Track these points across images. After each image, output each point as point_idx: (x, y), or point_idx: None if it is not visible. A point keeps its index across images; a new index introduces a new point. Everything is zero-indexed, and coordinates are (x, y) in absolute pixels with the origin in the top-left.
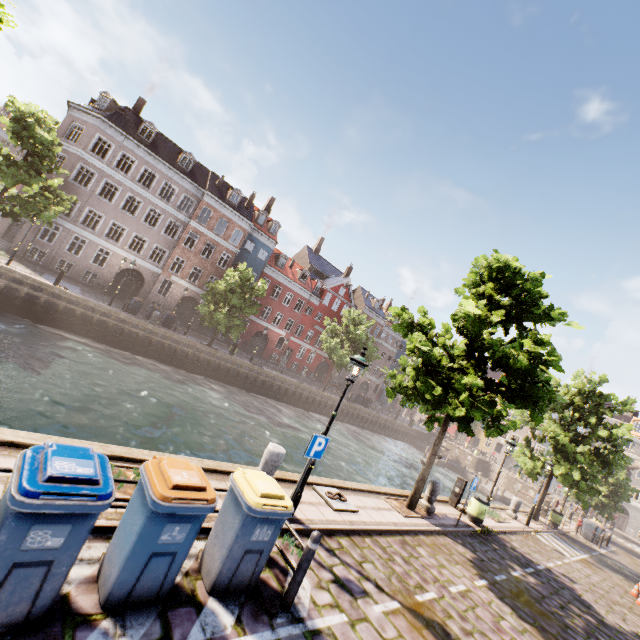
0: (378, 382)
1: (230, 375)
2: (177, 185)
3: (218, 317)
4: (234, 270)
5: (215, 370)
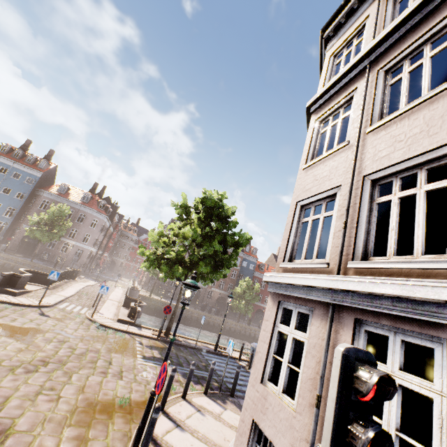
0: None
1: (251, 337)
2: None
3: (241, 306)
4: (243, 281)
5: (243, 335)
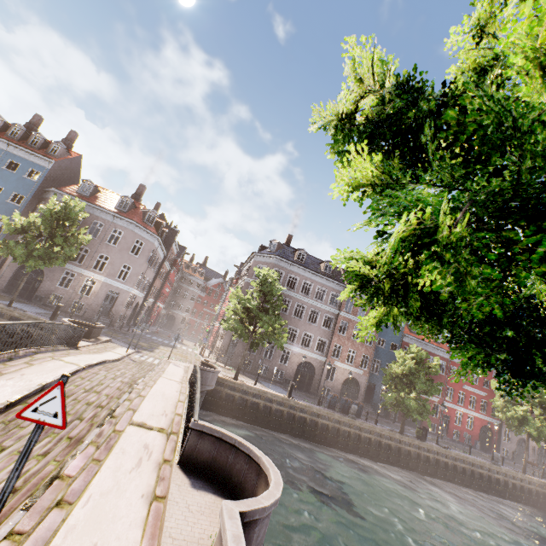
0: None
1: (431, 465)
2: (325, 287)
3: (410, 404)
4: (405, 352)
5: (417, 461)
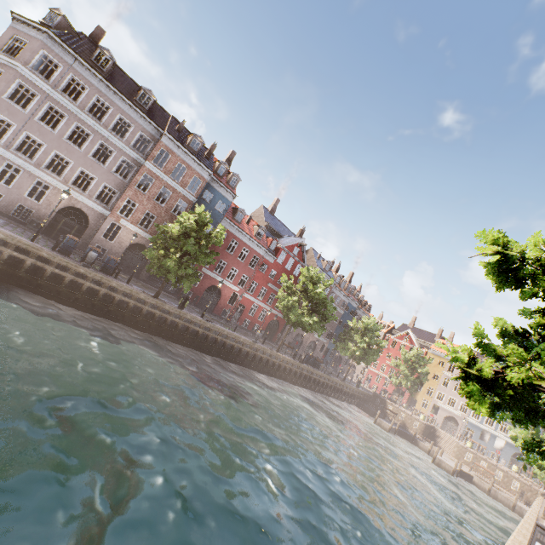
0: (324, 342)
1: (178, 332)
2: (133, 121)
3: (167, 263)
4: (190, 212)
5: (160, 325)
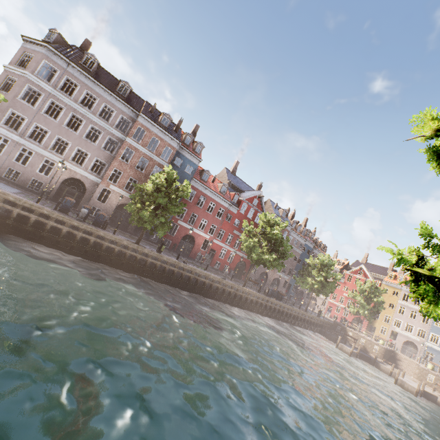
0: (286, 278)
1: (157, 271)
2: (115, 108)
3: (143, 214)
4: (160, 172)
5: (142, 266)
